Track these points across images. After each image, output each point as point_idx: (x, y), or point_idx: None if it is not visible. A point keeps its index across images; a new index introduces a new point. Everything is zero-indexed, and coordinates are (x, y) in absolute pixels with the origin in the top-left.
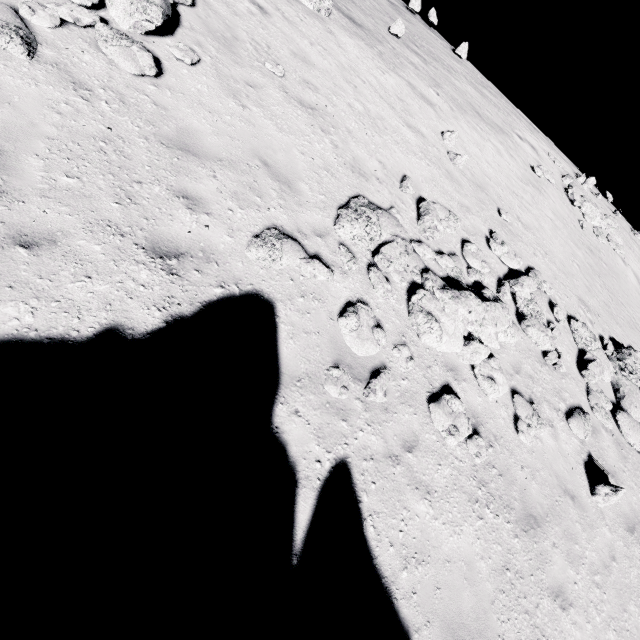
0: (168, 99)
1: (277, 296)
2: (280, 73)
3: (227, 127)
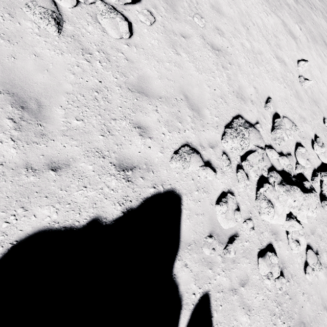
0: (134, 54)
1: (183, 191)
2: (202, 25)
3: (166, 71)
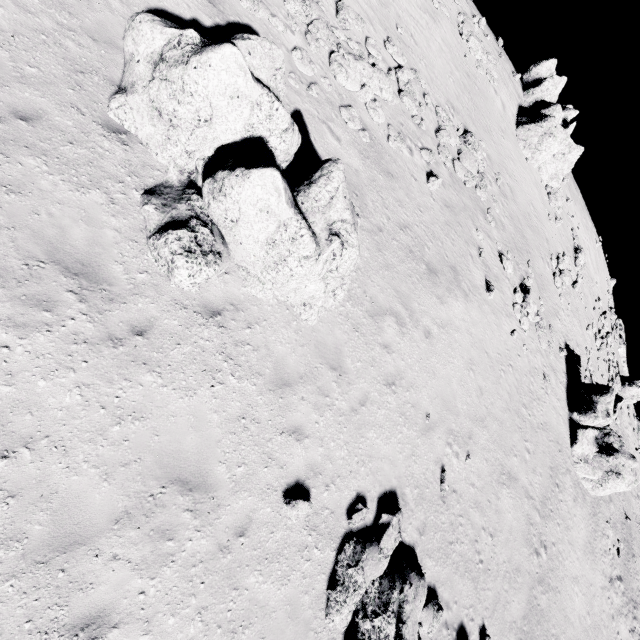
0: None
1: (260, 31)
2: None
3: None
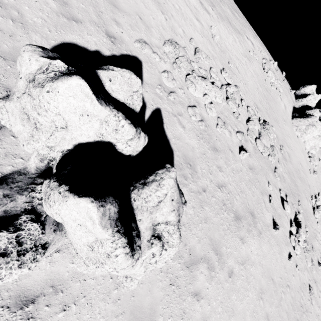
0: None
1: (143, 60)
2: None
3: (128, 2)
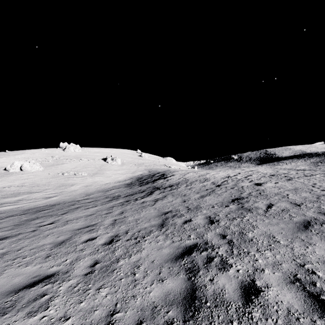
0: None
1: None
2: None
3: None
